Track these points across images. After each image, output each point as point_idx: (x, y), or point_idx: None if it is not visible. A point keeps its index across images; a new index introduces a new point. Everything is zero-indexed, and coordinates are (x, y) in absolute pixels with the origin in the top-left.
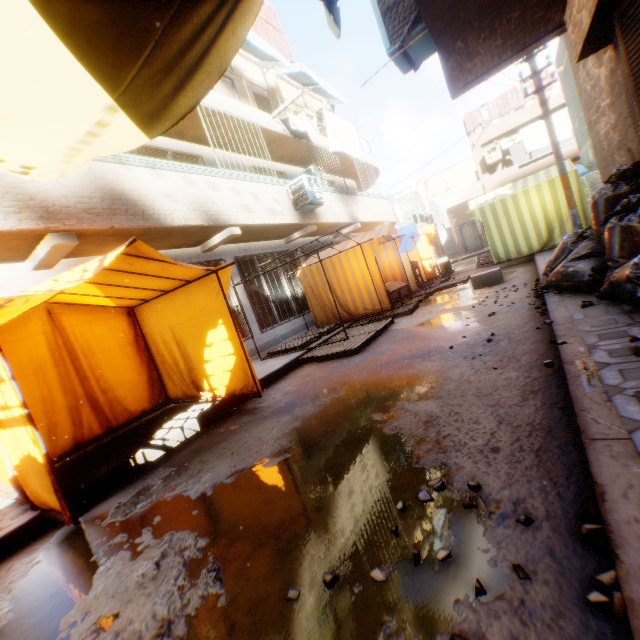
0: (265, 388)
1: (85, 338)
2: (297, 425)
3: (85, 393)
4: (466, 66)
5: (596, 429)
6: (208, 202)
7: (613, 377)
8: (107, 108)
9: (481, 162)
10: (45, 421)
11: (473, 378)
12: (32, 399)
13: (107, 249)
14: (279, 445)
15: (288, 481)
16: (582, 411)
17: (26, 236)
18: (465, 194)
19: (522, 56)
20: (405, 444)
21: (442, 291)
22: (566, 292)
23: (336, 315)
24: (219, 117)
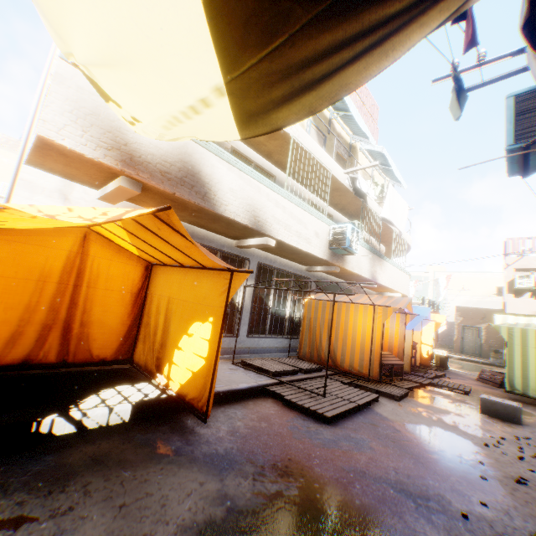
0: (218, 404)
1: (98, 270)
2: (217, 515)
3: (66, 317)
4: None
5: None
6: (261, 210)
7: None
8: (215, 88)
9: (509, 282)
10: (15, 326)
11: None
12: (19, 301)
13: None
14: None
15: None
16: None
17: (103, 169)
18: (474, 300)
19: None
20: None
21: (436, 388)
22: None
23: (320, 356)
24: (304, 154)
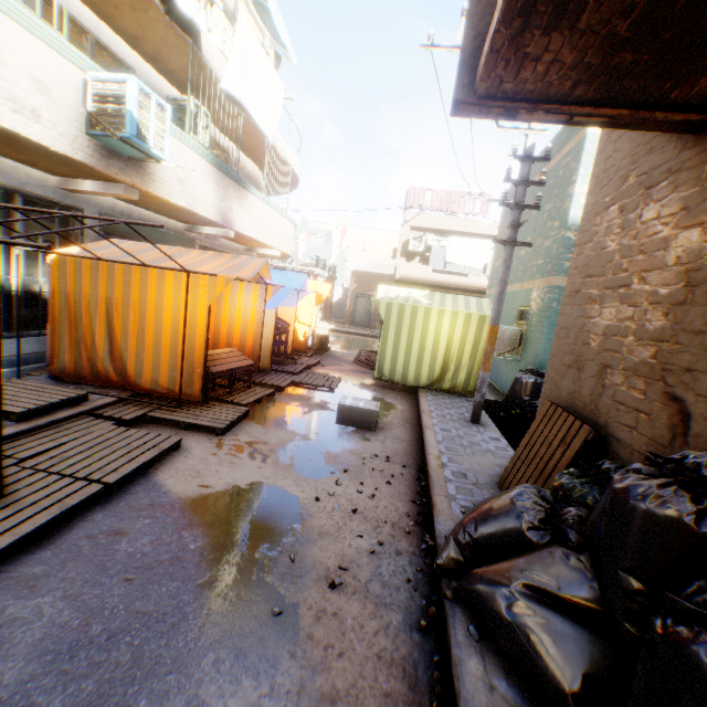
0: None
1: None
2: None
3: None
4: (534, 33)
5: None
6: None
7: None
8: None
9: (405, 243)
10: None
11: None
12: None
13: None
14: None
15: None
16: None
17: None
18: (375, 262)
19: (595, 119)
20: None
21: (298, 390)
22: (495, 650)
23: (98, 367)
24: None
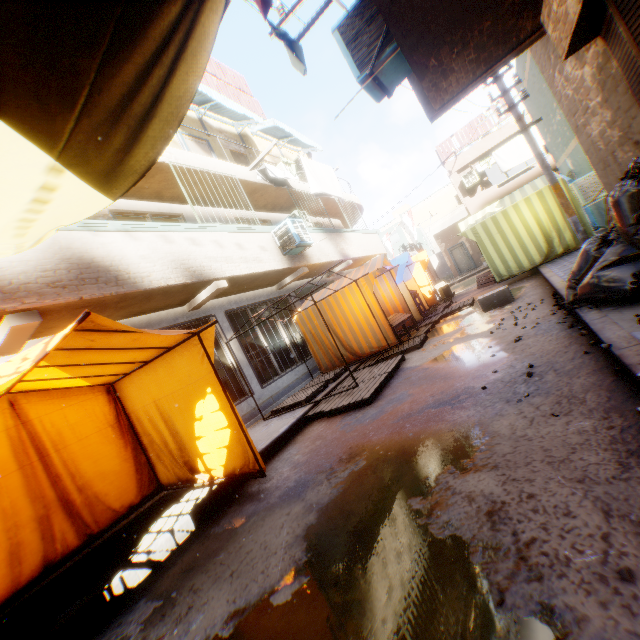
0: (270, 458)
1: (56, 428)
2: (312, 520)
3: (57, 496)
4: (441, 85)
5: None
6: (189, 258)
7: None
8: (49, 168)
9: (460, 186)
10: (5, 542)
11: (530, 432)
12: None
13: None
14: (291, 558)
15: (308, 637)
16: None
17: None
18: (448, 219)
19: (496, 69)
20: (470, 558)
21: (448, 317)
22: (604, 305)
23: (340, 358)
24: (195, 174)
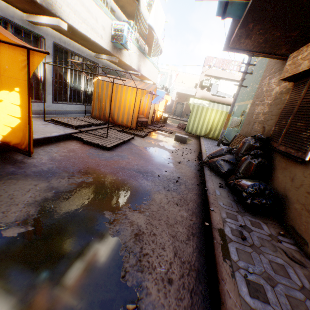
0: (38, 145)
1: None
2: (49, 196)
3: None
4: (242, 39)
5: (230, 303)
6: None
7: (234, 253)
8: None
9: (201, 82)
10: None
11: (166, 207)
12: None
13: None
14: (27, 212)
15: (19, 262)
16: (223, 280)
17: None
18: (186, 89)
19: (259, 55)
20: (120, 252)
21: (160, 132)
22: (213, 171)
23: (105, 116)
24: None
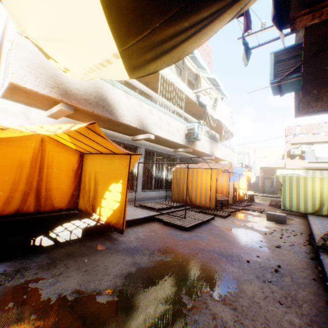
0: (128, 226)
1: (52, 159)
2: (132, 270)
3: (37, 187)
4: (311, 103)
5: None
6: (145, 118)
7: None
8: (114, 54)
9: (287, 151)
10: (8, 193)
11: (262, 303)
12: (8, 179)
13: (86, 120)
14: (114, 282)
15: None
16: None
17: (50, 99)
18: (271, 162)
19: None
20: None
21: (246, 211)
22: None
23: (183, 199)
24: (168, 83)
